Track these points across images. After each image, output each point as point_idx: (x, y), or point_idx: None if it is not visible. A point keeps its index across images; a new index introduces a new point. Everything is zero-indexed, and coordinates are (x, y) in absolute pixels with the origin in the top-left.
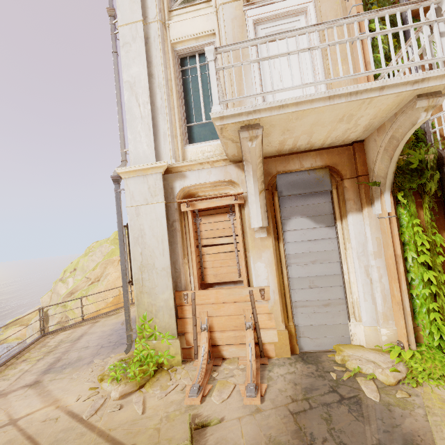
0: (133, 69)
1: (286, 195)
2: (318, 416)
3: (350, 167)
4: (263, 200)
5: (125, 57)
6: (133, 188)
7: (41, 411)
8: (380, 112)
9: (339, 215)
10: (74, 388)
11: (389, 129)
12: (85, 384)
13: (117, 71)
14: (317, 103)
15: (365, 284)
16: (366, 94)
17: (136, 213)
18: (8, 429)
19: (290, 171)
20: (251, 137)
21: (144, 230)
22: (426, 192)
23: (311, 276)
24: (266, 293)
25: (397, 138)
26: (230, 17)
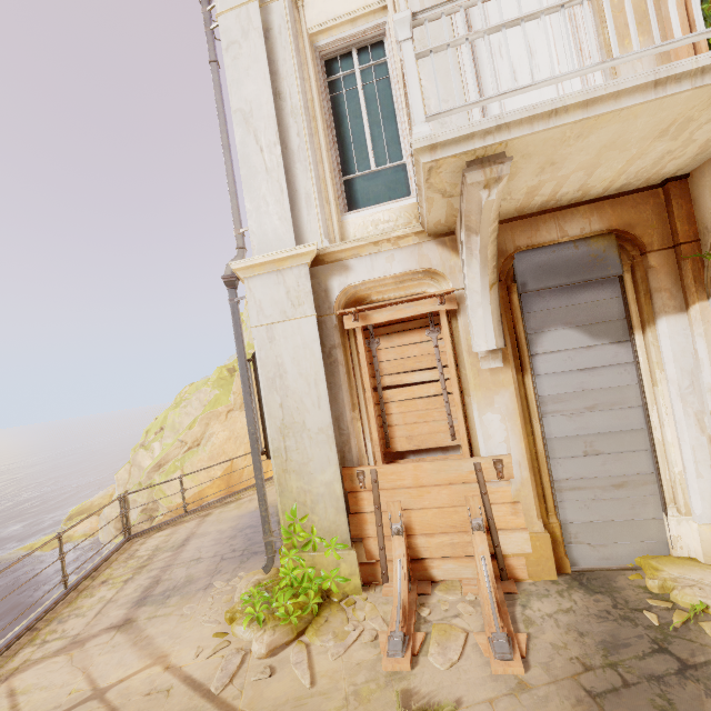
0: (246, 87)
1: (533, 290)
2: (646, 702)
3: (660, 228)
4: (495, 301)
5: (232, 67)
6: (261, 295)
7: (141, 676)
8: None
9: (639, 320)
10: (189, 633)
11: None
12: (206, 626)
13: (219, 95)
14: (628, 99)
15: (697, 447)
16: None
17: (268, 336)
18: (93, 707)
19: (540, 245)
20: (488, 180)
21: (283, 365)
22: None
23: (587, 434)
24: (506, 466)
25: None
26: None
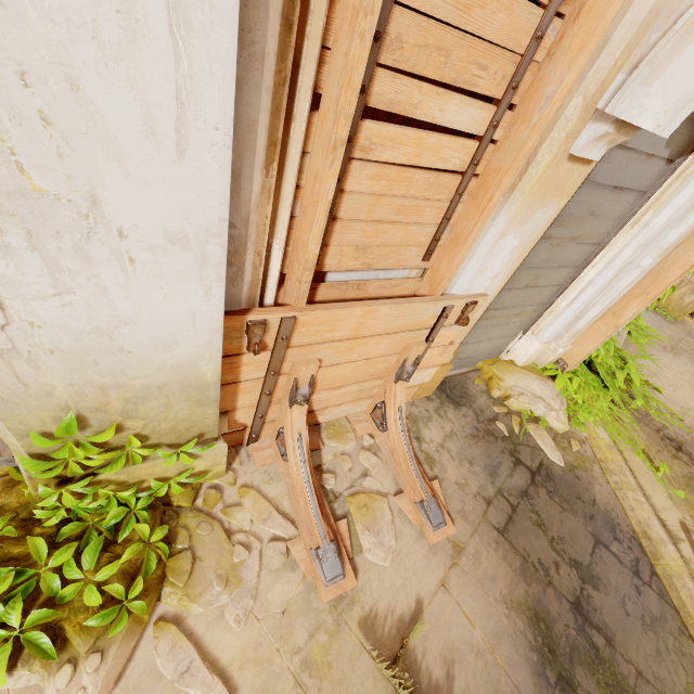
0: None
1: None
2: (529, 522)
3: None
4: None
5: None
6: None
7: None
8: None
9: None
10: None
11: None
12: None
13: None
14: None
15: (597, 291)
16: None
17: None
18: None
19: None
20: None
21: None
22: None
23: (545, 267)
24: (473, 310)
25: None
26: None
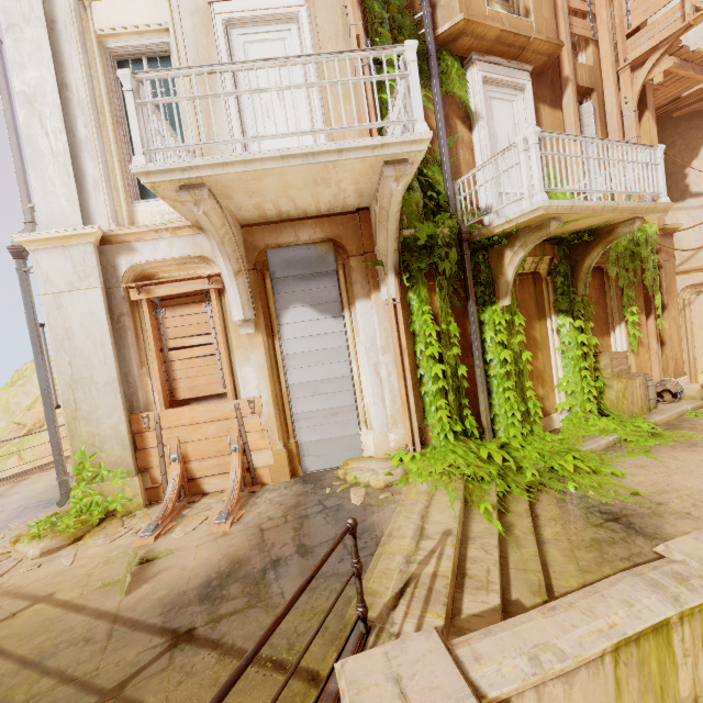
0: (30, 72)
1: (280, 277)
2: (290, 527)
3: (357, 241)
4: (243, 284)
5: (14, 49)
6: (48, 266)
7: None
8: (360, 177)
9: (347, 302)
10: None
11: (377, 198)
12: None
13: (1, 72)
14: (269, 164)
15: (375, 385)
16: (325, 156)
17: (56, 304)
18: None
19: (284, 245)
20: (195, 201)
21: (71, 329)
22: (442, 274)
23: (315, 380)
24: (257, 405)
25: (386, 208)
26: (189, 9)
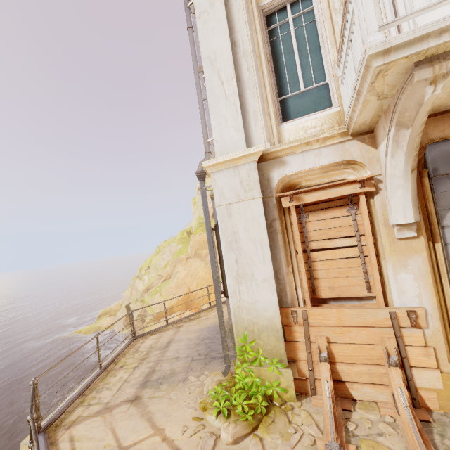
0: (212, 41)
1: (444, 174)
2: None
3: None
4: (413, 183)
5: (202, 29)
6: (222, 184)
7: (147, 442)
8: None
9: None
10: (176, 414)
11: None
12: (186, 410)
13: (193, 50)
14: None
15: None
16: None
17: (227, 212)
18: None
19: None
20: (435, 77)
21: (238, 233)
22: None
23: None
24: (419, 317)
25: None
26: None
